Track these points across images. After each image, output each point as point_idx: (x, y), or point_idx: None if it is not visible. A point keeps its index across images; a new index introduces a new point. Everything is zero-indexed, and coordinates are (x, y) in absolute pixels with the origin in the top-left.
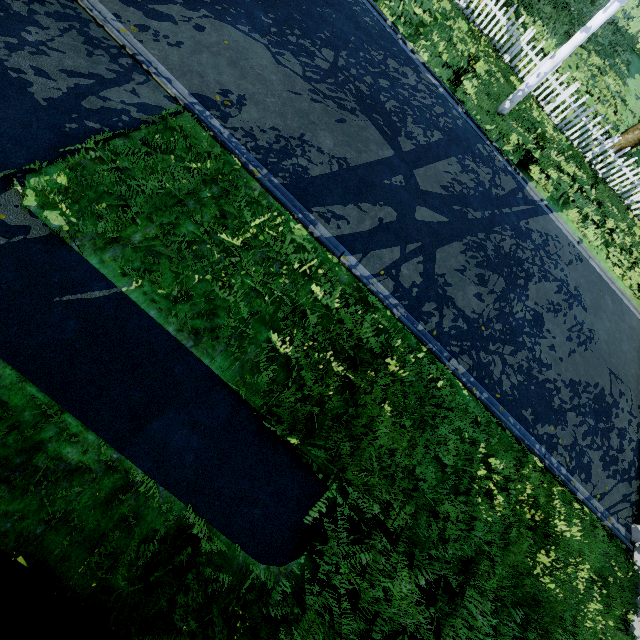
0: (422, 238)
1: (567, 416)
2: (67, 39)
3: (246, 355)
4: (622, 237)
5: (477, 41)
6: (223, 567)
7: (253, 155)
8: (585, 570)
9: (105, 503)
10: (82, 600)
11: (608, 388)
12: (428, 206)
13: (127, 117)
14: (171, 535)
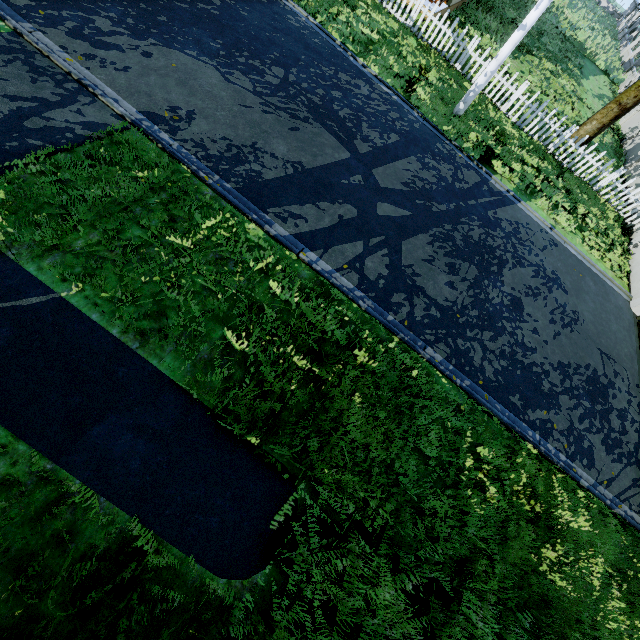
0: (385, 232)
1: (559, 399)
2: (11, 69)
3: (199, 354)
4: (596, 221)
5: (427, 54)
6: (175, 584)
7: (204, 163)
8: (599, 564)
9: (36, 519)
10: (3, 631)
11: (601, 369)
12: (390, 202)
13: (71, 134)
14: (113, 551)
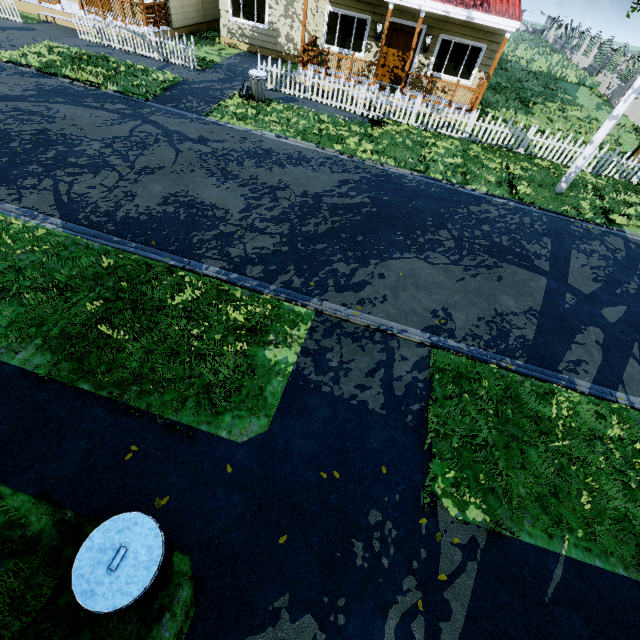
0: (632, 337)
1: None
2: (345, 347)
3: None
4: None
5: (492, 152)
6: None
7: (490, 351)
8: None
9: None
10: None
11: None
12: (605, 305)
13: (420, 383)
14: None
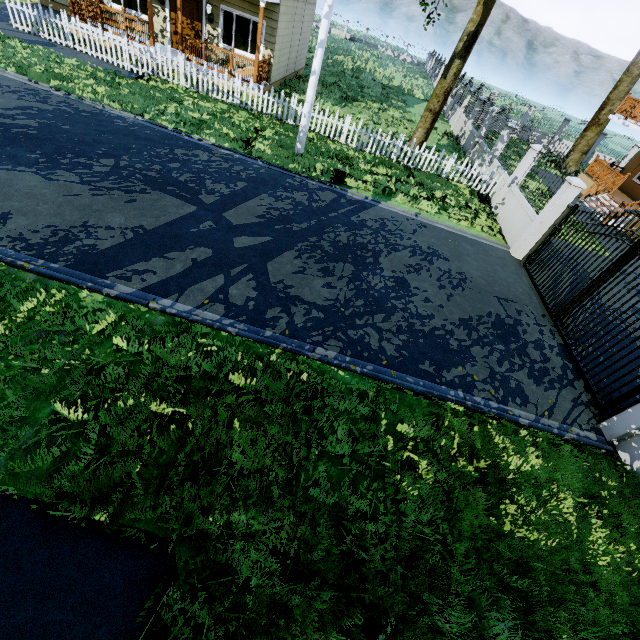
0: (247, 260)
1: (472, 352)
2: None
3: (18, 442)
4: (454, 199)
5: (260, 119)
6: None
7: (25, 253)
8: (568, 498)
9: None
10: None
11: (503, 312)
12: (247, 234)
13: None
14: None
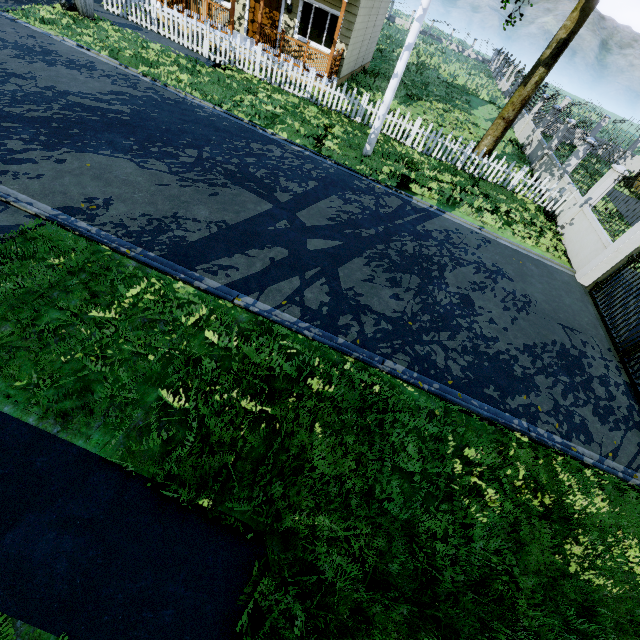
0: (320, 263)
1: (536, 381)
2: None
3: (132, 422)
4: (519, 215)
5: (329, 116)
6: None
7: (125, 240)
8: (633, 547)
9: None
10: None
11: (568, 342)
12: (319, 237)
13: None
14: None
